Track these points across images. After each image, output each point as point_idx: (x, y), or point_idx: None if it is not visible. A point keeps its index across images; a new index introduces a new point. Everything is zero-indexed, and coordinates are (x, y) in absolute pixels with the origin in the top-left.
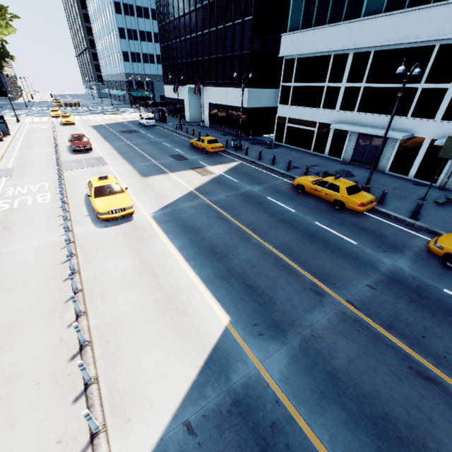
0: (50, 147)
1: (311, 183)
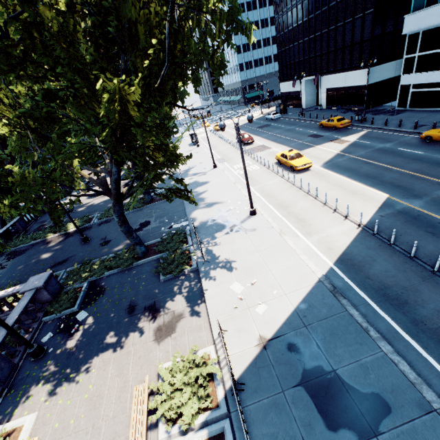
0: (227, 145)
1: (438, 133)
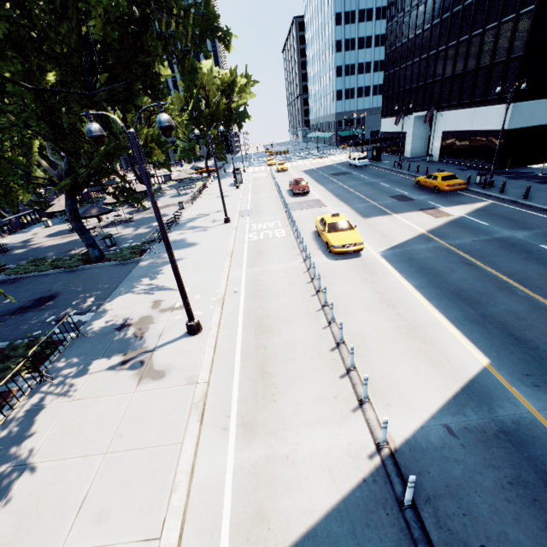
0: (273, 192)
1: None
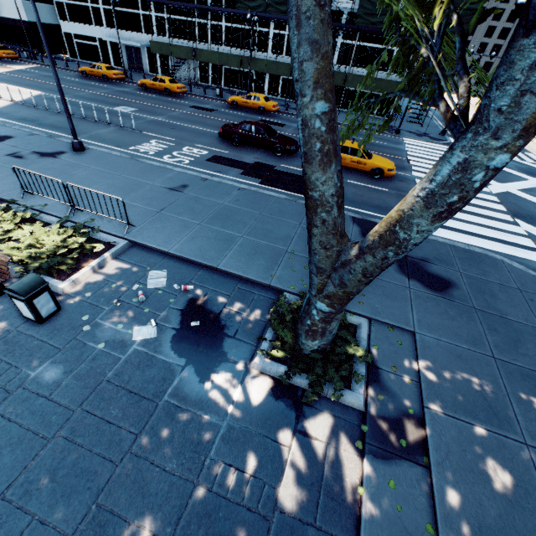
0: None
1: (88, 68)
